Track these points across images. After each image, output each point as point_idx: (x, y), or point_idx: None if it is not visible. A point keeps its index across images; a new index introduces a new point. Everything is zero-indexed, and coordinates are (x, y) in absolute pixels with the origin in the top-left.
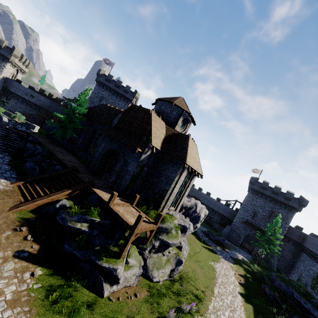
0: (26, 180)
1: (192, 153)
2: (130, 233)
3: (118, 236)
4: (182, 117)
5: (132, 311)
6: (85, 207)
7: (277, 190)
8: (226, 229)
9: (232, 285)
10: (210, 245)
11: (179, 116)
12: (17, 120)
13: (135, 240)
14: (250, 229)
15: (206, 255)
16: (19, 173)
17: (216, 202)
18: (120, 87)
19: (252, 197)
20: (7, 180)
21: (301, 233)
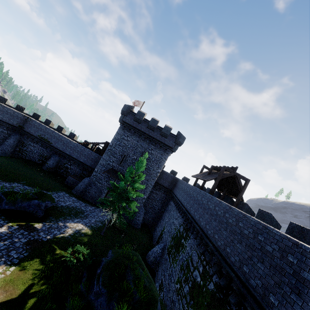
0: None
1: None
2: None
3: None
4: None
5: None
6: None
7: (153, 123)
8: (81, 183)
9: None
10: None
11: None
12: None
13: None
14: (115, 179)
15: None
16: None
17: (77, 145)
18: None
19: (123, 134)
20: None
21: (173, 178)
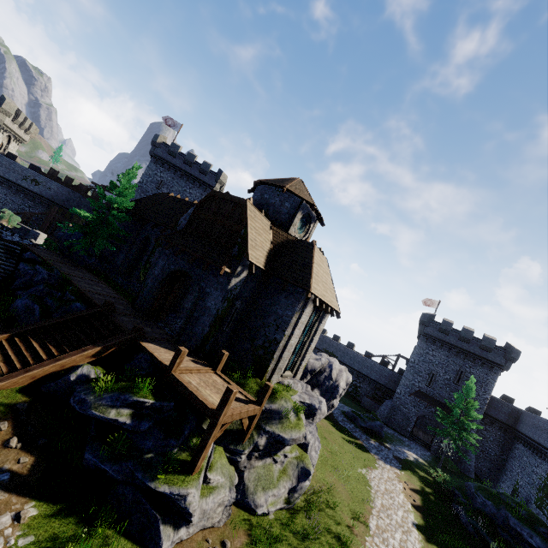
0: (13, 330)
1: (320, 273)
2: (212, 423)
3: (189, 431)
4: (300, 212)
5: None
6: (127, 378)
7: (467, 334)
8: (384, 406)
9: (400, 511)
10: (359, 438)
11: (295, 210)
12: (6, 223)
13: (221, 436)
14: (425, 405)
15: (353, 457)
16: (1, 319)
17: (365, 359)
18: (194, 164)
19: (426, 347)
20: None
21: (512, 408)
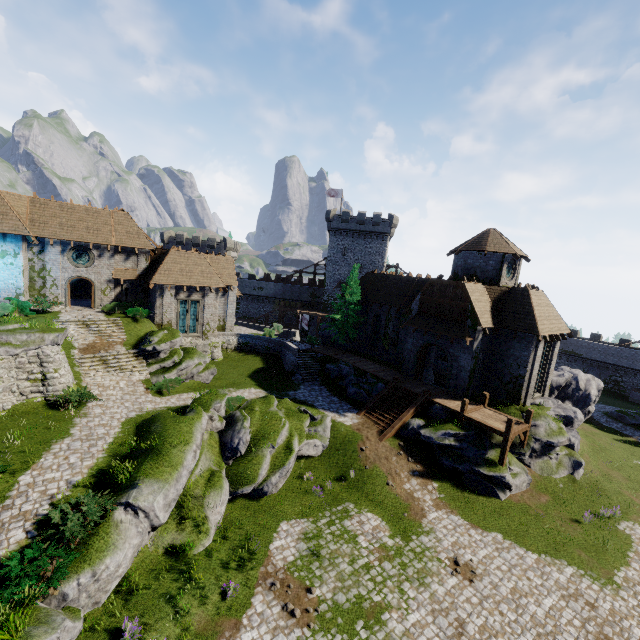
0: (365, 408)
1: (542, 311)
2: (505, 439)
3: (488, 445)
4: (505, 264)
5: (539, 514)
6: (439, 422)
7: None
8: None
9: None
10: (630, 435)
11: (500, 264)
12: (277, 333)
13: None
14: None
15: (625, 452)
16: (349, 402)
17: (621, 350)
18: (365, 221)
19: None
20: (352, 412)
21: None
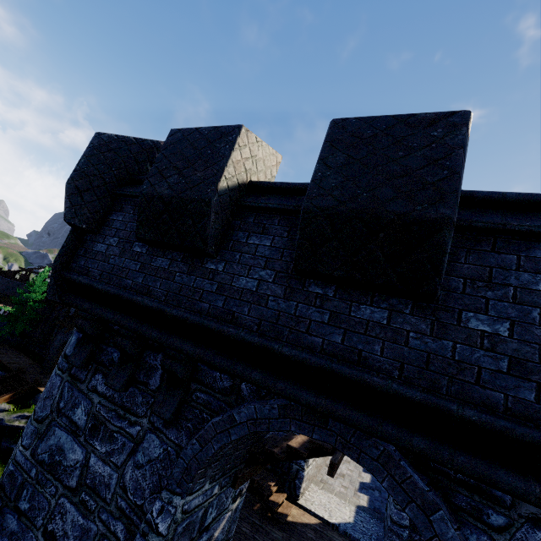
0: None
1: None
2: None
3: None
4: None
5: None
6: (27, 407)
7: None
8: None
9: None
10: None
11: None
12: None
13: None
14: None
15: None
16: None
17: None
18: None
19: None
20: None
21: None
